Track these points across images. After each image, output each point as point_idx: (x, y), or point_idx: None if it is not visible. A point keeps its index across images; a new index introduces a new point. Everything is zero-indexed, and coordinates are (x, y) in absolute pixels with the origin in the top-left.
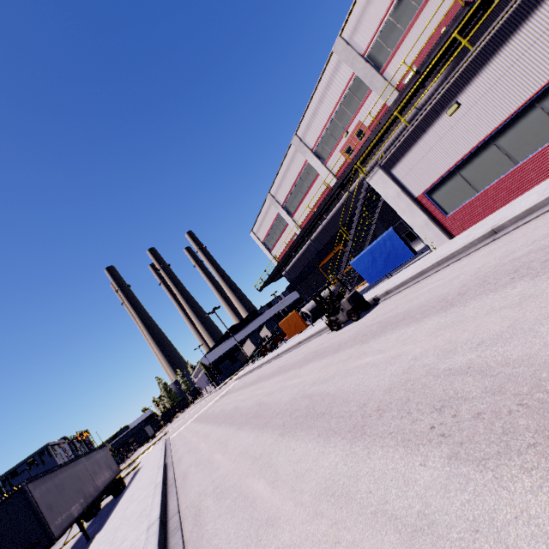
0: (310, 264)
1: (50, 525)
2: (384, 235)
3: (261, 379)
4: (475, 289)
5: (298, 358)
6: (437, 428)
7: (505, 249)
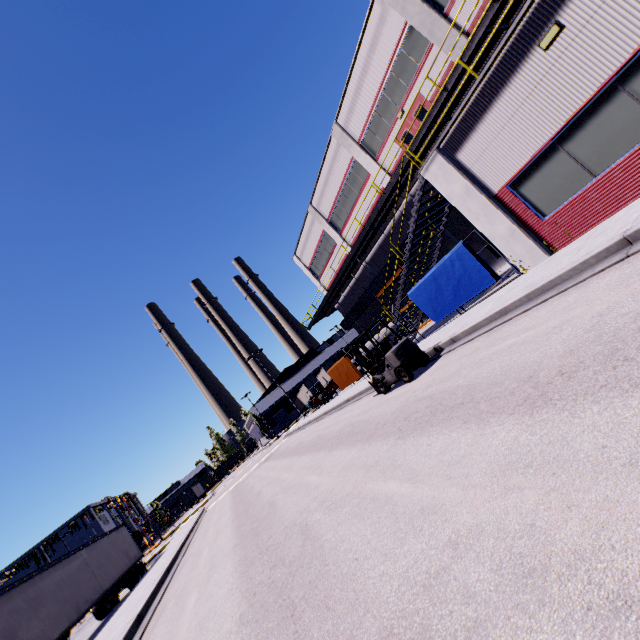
0: (366, 294)
1: None
2: (451, 253)
3: (297, 450)
4: (595, 369)
5: (337, 428)
6: None
7: None
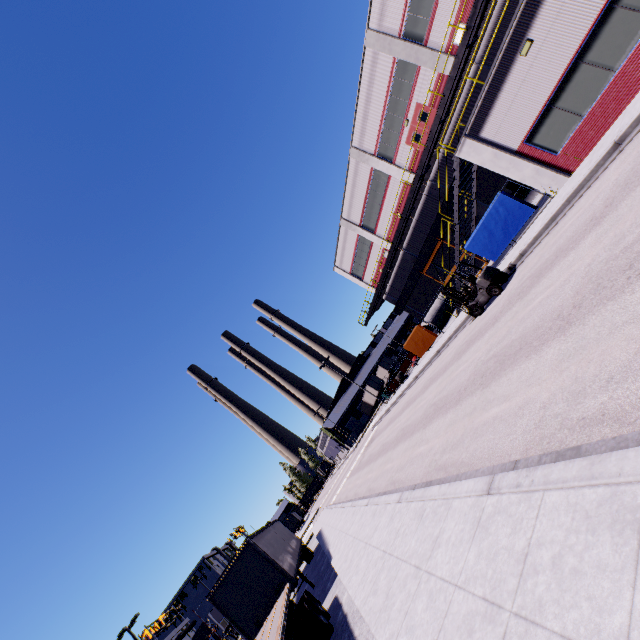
0: (412, 275)
1: (284, 569)
2: (493, 203)
3: (412, 400)
4: (620, 194)
5: (448, 358)
6: (633, 275)
7: (636, 151)
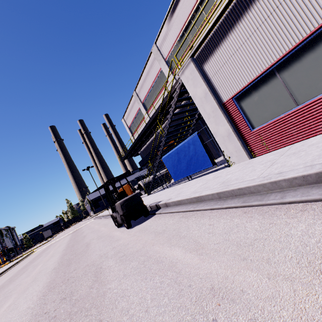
0: (154, 150)
1: None
2: (189, 138)
3: (73, 240)
4: None
5: (87, 240)
6: None
7: None
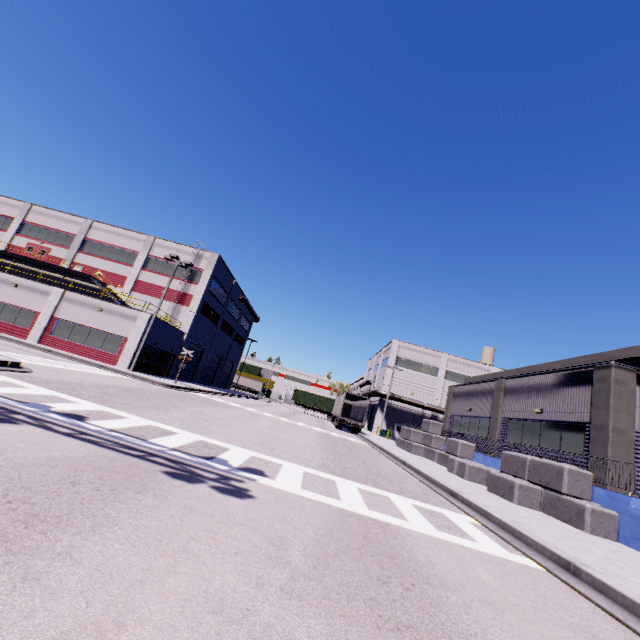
0: None
1: None
2: None
3: None
4: None
5: None
6: None
7: None
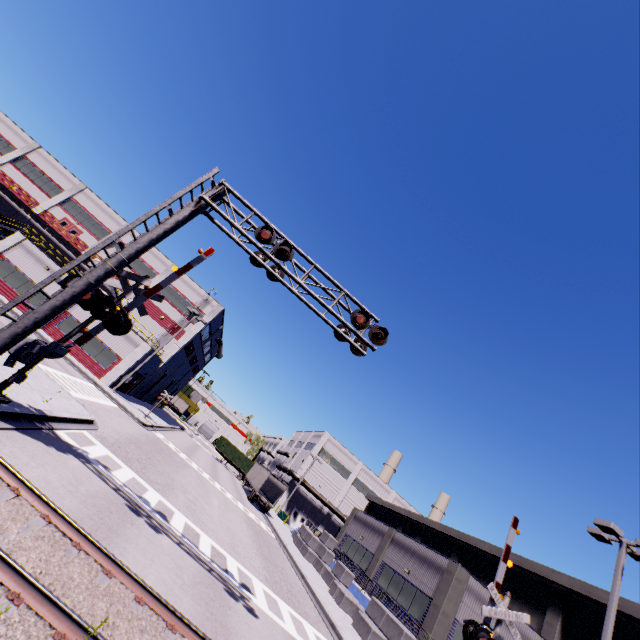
0: None
1: None
2: None
3: None
4: None
5: None
6: None
7: None
